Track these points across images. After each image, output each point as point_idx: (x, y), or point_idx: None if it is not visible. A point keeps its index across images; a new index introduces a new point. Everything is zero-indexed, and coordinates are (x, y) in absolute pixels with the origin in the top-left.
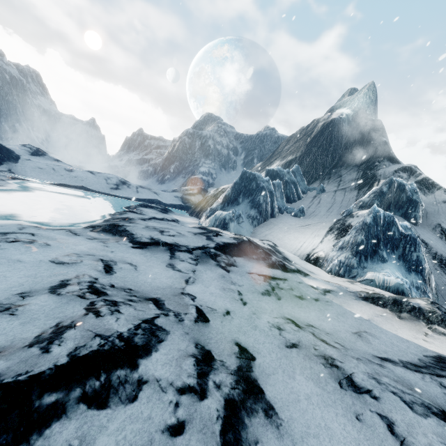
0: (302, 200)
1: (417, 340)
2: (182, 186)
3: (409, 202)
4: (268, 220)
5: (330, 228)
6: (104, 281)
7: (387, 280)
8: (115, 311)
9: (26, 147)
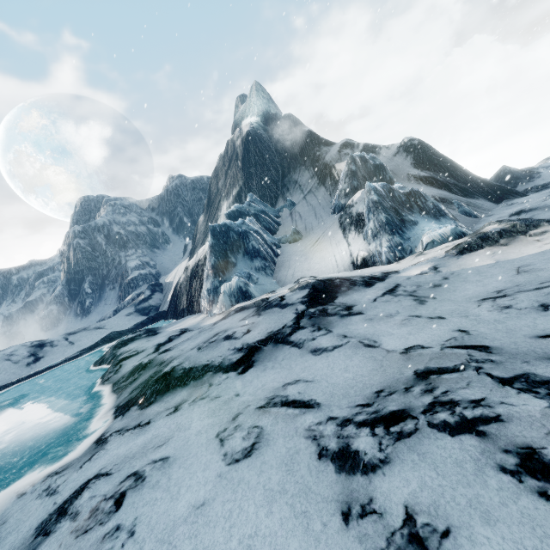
0: (282, 224)
1: (544, 247)
2: (121, 299)
3: (377, 169)
4: (277, 261)
5: (342, 228)
6: (343, 412)
7: (442, 233)
8: (479, 403)
9: None
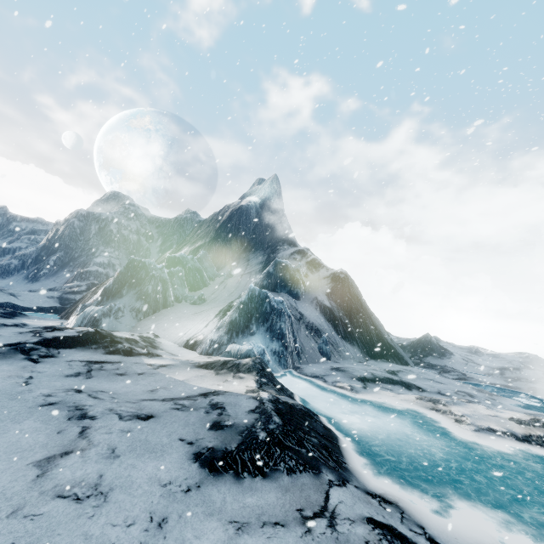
0: (208, 287)
1: (212, 386)
2: (67, 283)
3: (292, 280)
4: (159, 311)
5: (220, 311)
6: None
7: (241, 349)
8: None
9: None
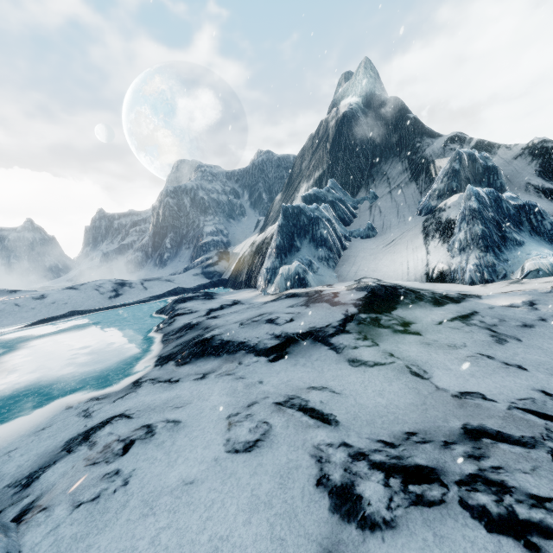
0: (358, 217)
1: None
2: (193, 259)
3: (487, 171)
4: (342, 254)
5: (424, 233)
6: (361, 442)
7: None
8: (543, 503)
9: None
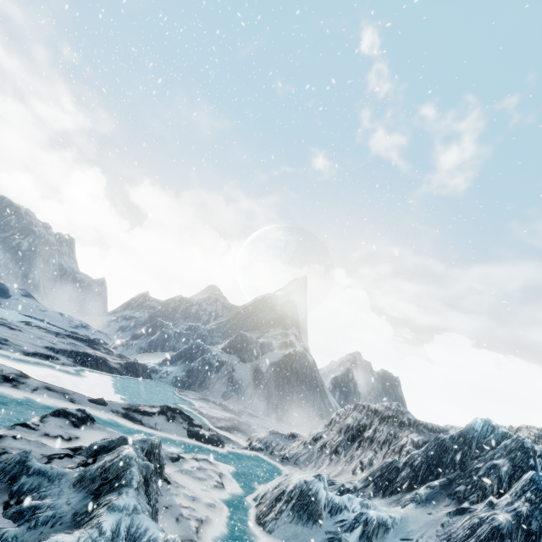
0: None
1: None
2: None
3: (246, 348)
4: (155, 352)
5: None
6: None
7: (152, 365)
8: None
9: (22, 290)
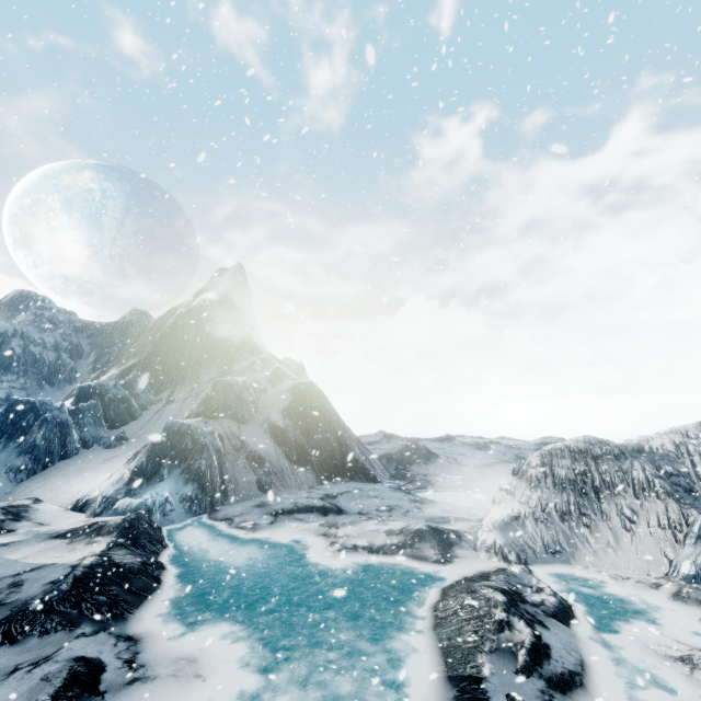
0: (138, 420)
1: (49, 559)
2: None
3: (238, 401)
4: (54, 465)
5: (134, 454)
6: None
7: (133, 503)
8: None
9: None
